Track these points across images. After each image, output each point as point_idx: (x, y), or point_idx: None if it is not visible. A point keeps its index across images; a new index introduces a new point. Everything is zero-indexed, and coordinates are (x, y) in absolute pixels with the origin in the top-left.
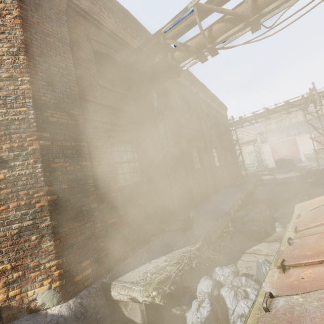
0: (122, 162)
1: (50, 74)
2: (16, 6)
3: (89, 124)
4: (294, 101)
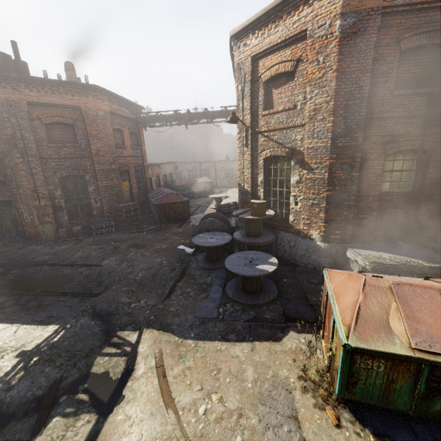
0: (393, 171)
1: (346, 109)
2: (336, 61)
3: (369, 140)
4: None
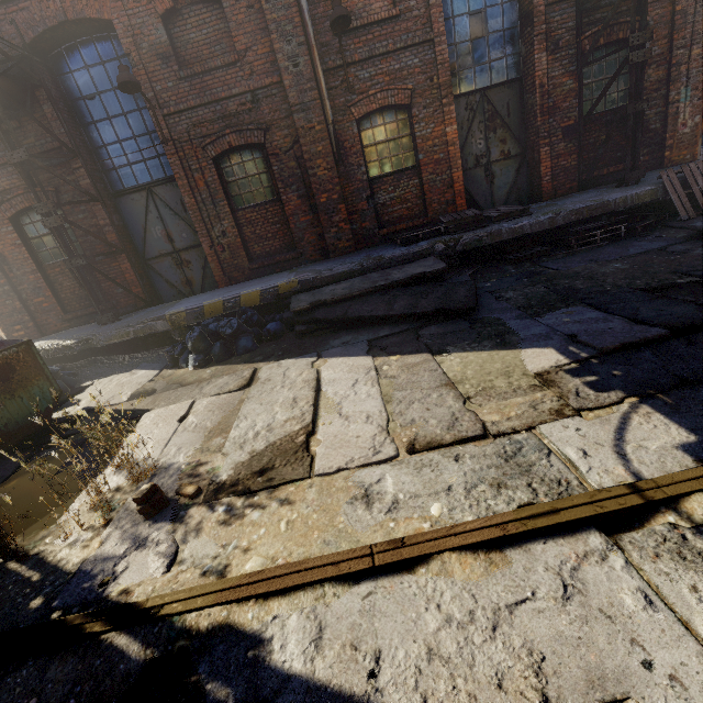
0: (42, 236)
1: None
2: None
3: None
4: None
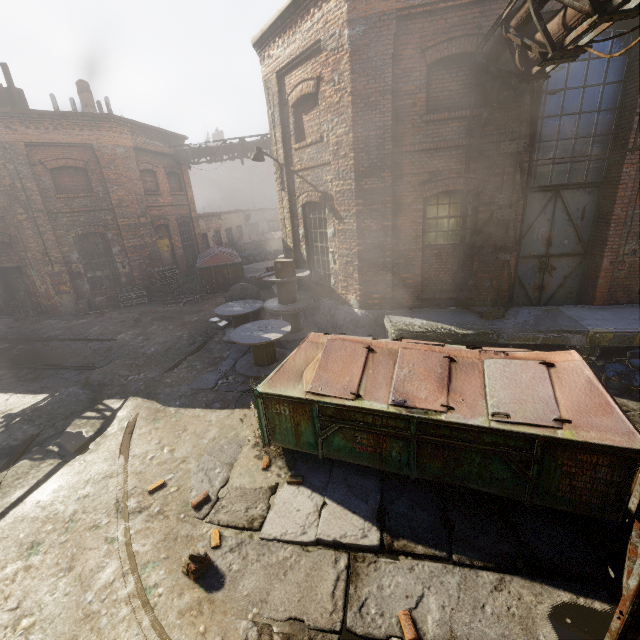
0: (438, 218)
1: (368, 142)
2: (350, 81)
3: (402, 180)
4: None
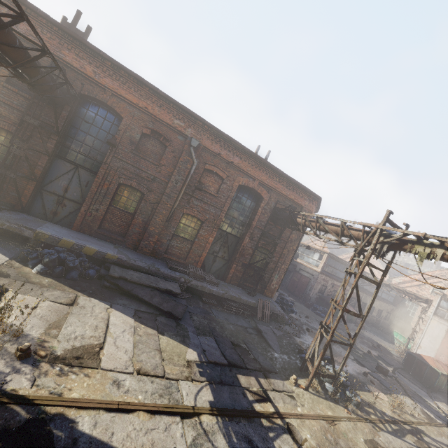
0: None
1: None
2: None
3: None
4: (355, 228)
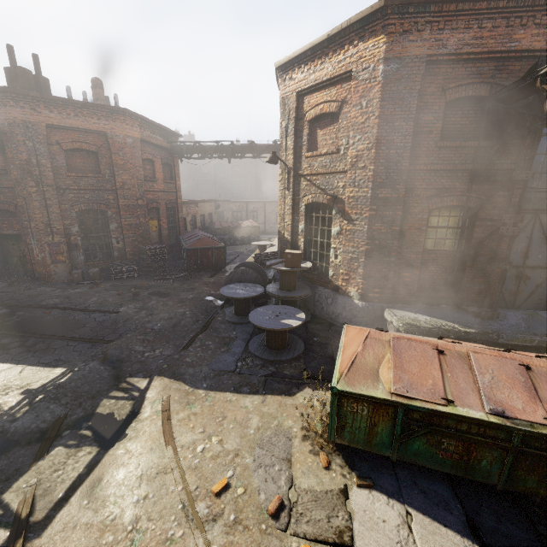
0: (438, 228)
1: (388, 158)
2: (378, 107)
3: (412, 193)
4: None
